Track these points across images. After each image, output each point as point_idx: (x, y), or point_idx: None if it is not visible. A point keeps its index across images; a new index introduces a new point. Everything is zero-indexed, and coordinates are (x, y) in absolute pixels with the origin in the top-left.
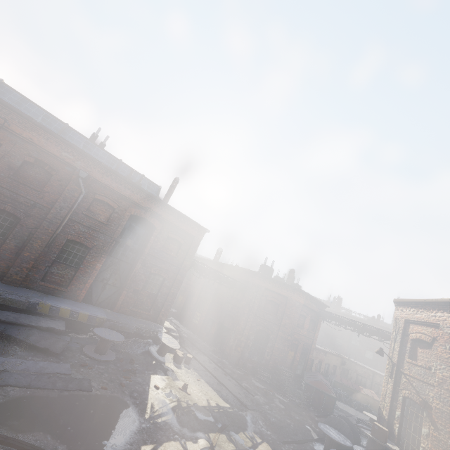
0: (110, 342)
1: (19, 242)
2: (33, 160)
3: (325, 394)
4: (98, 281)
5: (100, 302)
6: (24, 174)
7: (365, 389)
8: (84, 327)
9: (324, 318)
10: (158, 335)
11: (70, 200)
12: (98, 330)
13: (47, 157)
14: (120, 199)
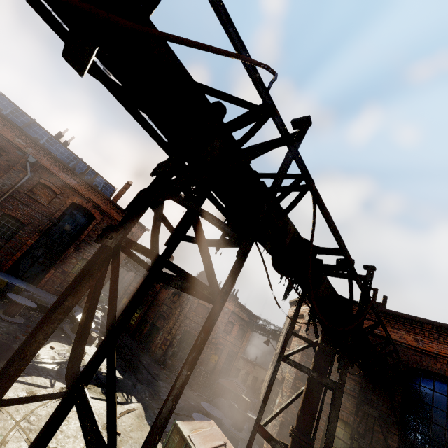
0: (20, 307)
1: None
2: None
3: (233, 392)
4: (28, 257)
5: (25, 277)
6: None
7: None
8: (1, 294)
9: (252, 327)
10: (75, 313)
11: (15, 179)
12: (12, 295)
13: (1, 139)
14: (65, 187)
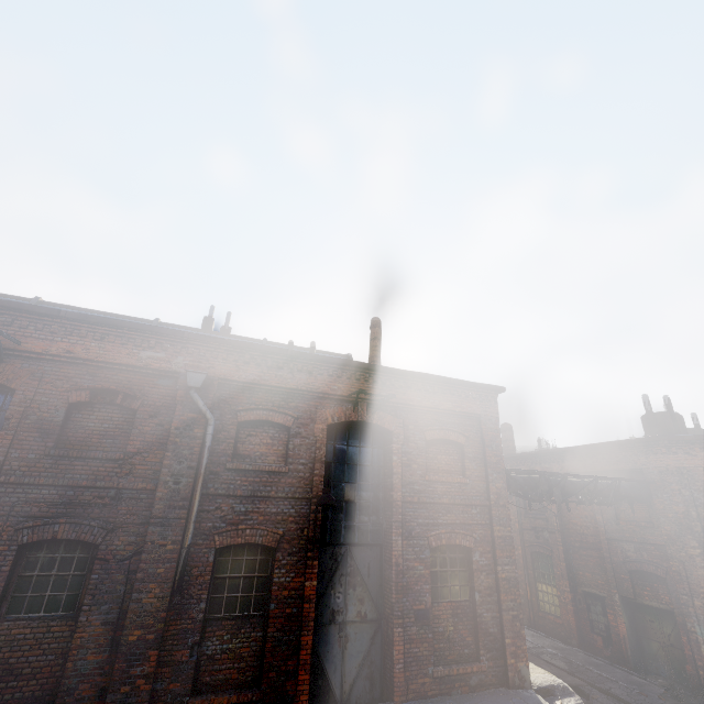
0: None
1: (109, 608)
2: (87, 396)
3: None
4: (323, 626)
5: (350, 684)
6: (79, 433)
7: None
8: None
9: None
10: None
11: (189, 449)
12: None
13: (113, 376)
14: (291, 401)
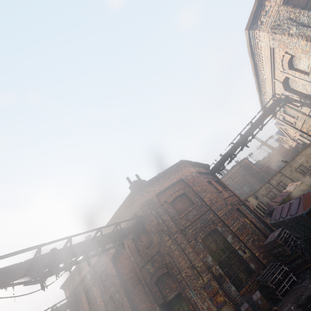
0: None
1: None
2: None
3: None
4: None
5: None
6: None
7: (288, 189)
8: None
9: (218, 170)
10: None
11: None
12: None
13: None
14: None
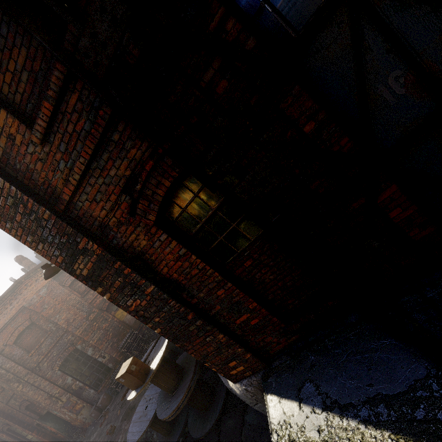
0: None
1: None
2: None
3: None
4: None
5: None
6: None
7: None
8: None
9: None
10: None
11: None
12: None
13: None
14: None
